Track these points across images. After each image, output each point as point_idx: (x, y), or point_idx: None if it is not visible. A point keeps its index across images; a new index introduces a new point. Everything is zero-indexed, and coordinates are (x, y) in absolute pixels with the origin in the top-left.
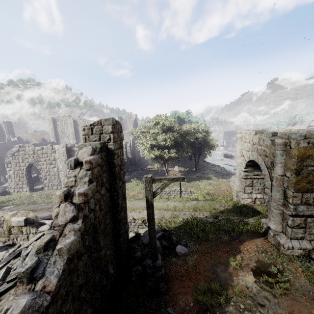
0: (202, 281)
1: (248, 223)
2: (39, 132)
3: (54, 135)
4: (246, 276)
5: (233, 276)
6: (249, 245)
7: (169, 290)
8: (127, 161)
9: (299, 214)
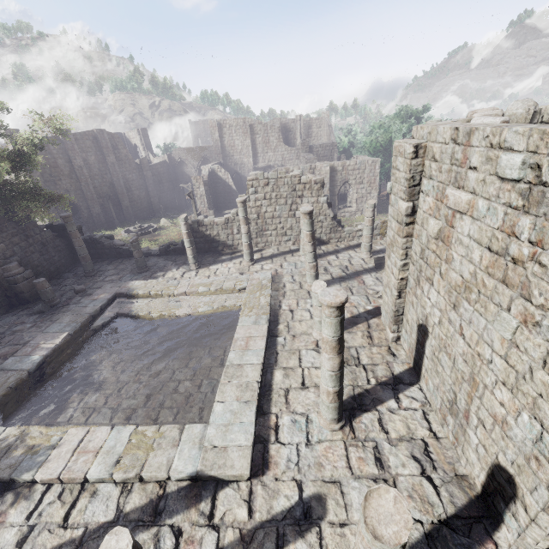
0: None
1: None
2: (197, 147)
3: (220, 151)
4: None
5: None
6: None
7: None
8: None
9: None
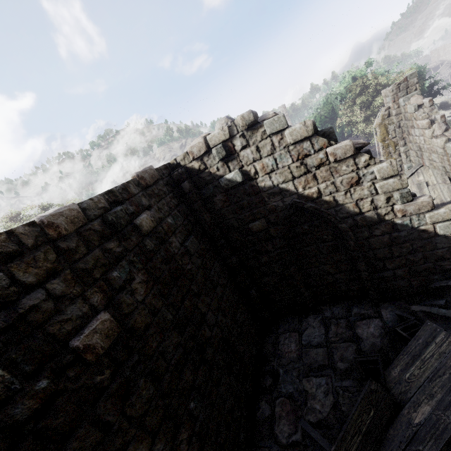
0: None
1: None
2: None
3: None
4: None
5: None
6: None
7: None
8: None
9: None
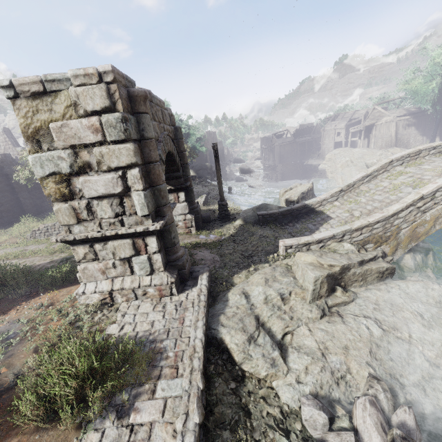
0: None
1: None
2: None
3: None
4: None
5: None
6: (41, 299)
7: None
8: None
9: (67, 240)
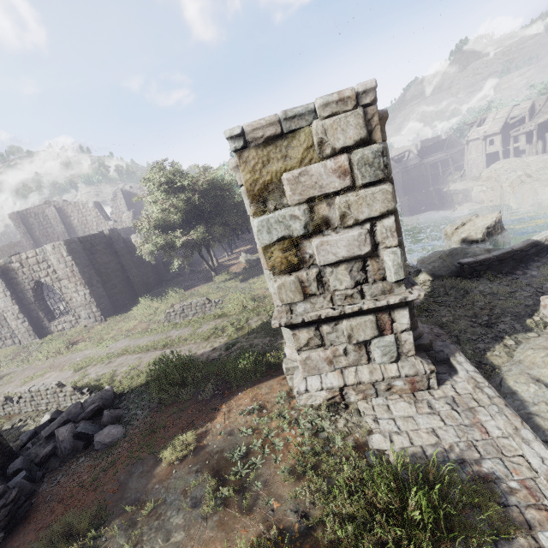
0: (86, 507)
1: (277, 348)
2: (4, 245)
3: (33, 244)
4: (175, 480)
5: (150, 485)
6: (242, 399)
7: (8, 541)
8: (159, 263)
9: (293, 323)
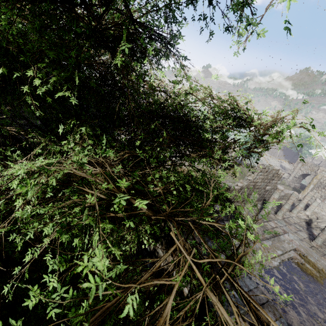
0: None
1: None
2: None
3: None
4: None
5: None
6: None
7: None
8: None
9: None
